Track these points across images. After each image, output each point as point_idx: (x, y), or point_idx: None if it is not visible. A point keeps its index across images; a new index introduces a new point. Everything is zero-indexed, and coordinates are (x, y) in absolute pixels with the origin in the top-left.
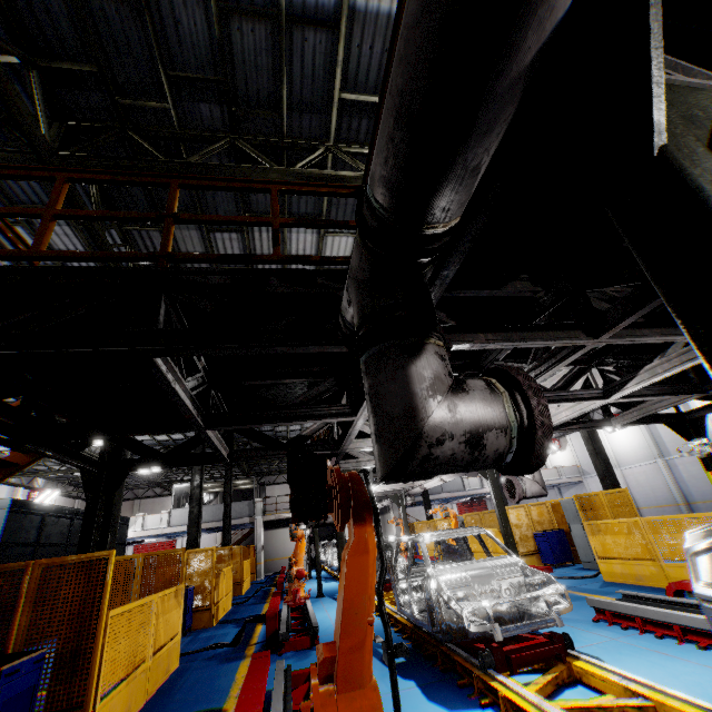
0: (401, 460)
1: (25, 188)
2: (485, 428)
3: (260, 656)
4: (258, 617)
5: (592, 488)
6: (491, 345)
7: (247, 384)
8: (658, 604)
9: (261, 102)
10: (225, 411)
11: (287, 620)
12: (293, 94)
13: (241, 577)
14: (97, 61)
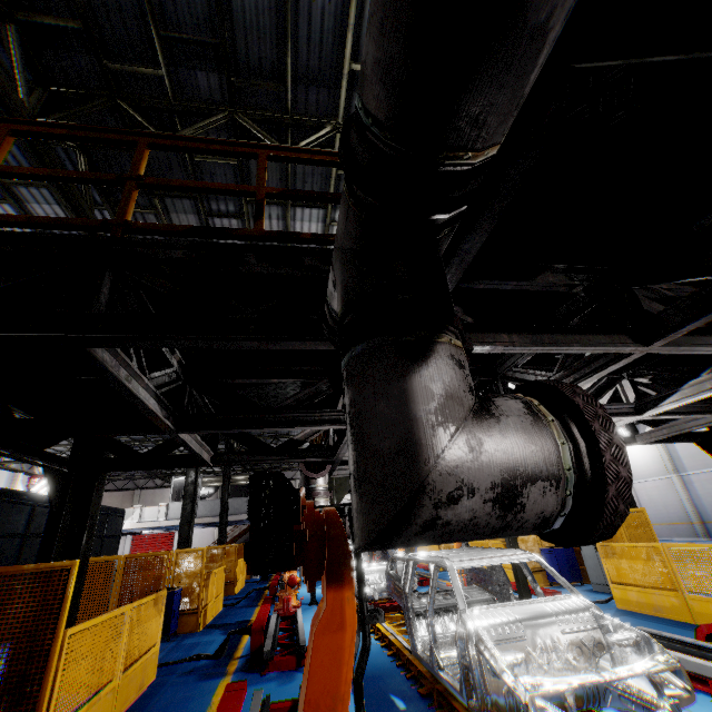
0: (389, 526)
1: (10, 162)
2: (525, 479)
3: (234, 688)
4: (243, 629)
5: None
6: (516, 349)
7: (229, 382)
8: (685, 649)
9: (264, 72)
10: (210, 410)
11: (275, 632)
12: (298, 63)
13: (235, 577)
14: (82, 18)
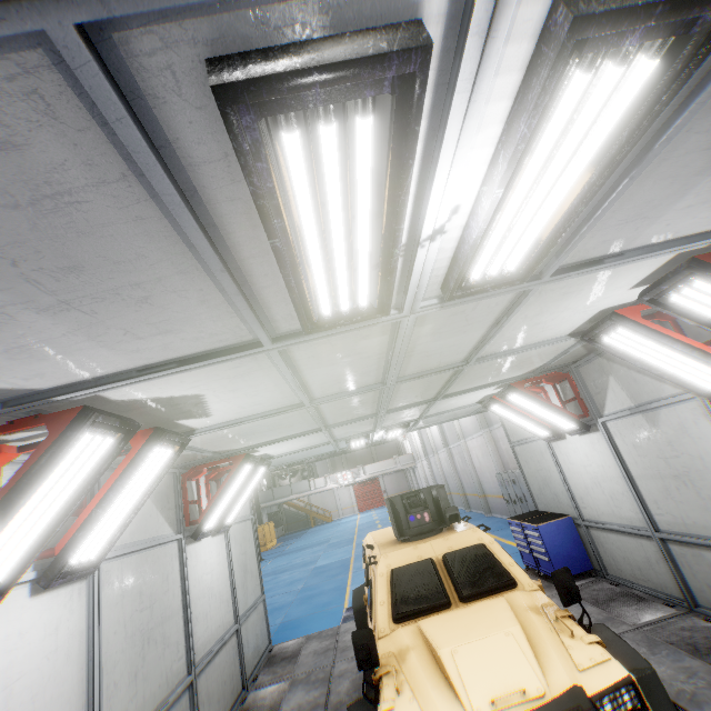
0: None
1: None
2: None
3: None
4: None
5: (419, 472)
6: None
7: None
8: None
9: None
10: None
11: None
12: None
13: None
14: None
